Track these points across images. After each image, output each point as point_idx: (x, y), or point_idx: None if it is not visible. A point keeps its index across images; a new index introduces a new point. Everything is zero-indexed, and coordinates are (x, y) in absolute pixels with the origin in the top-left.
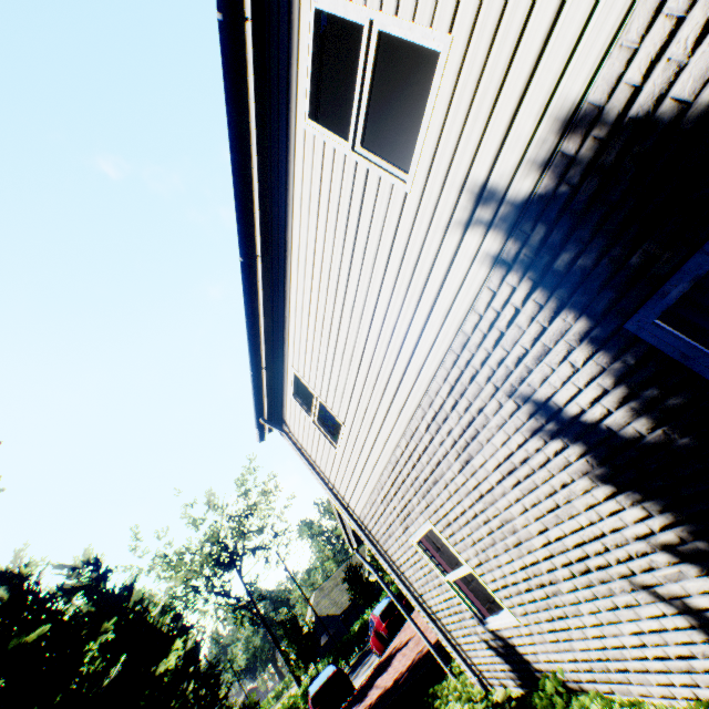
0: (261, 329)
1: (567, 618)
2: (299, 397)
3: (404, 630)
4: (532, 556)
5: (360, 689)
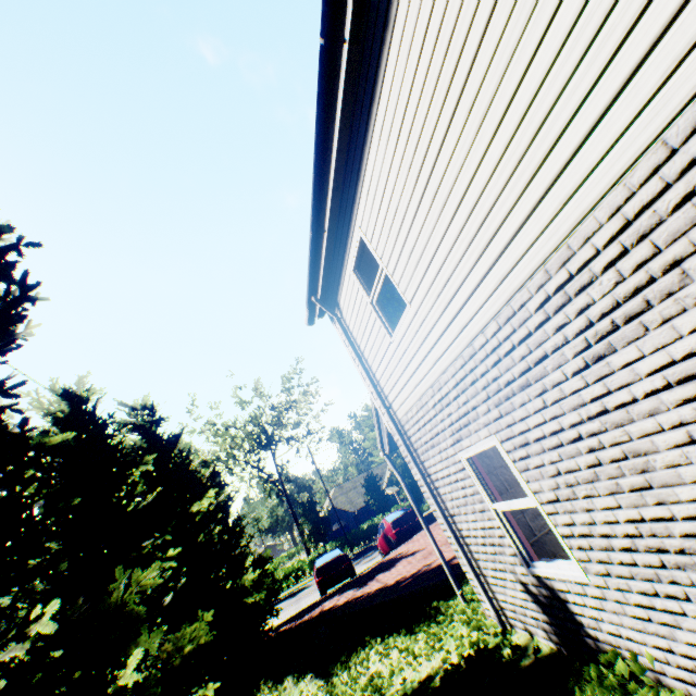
0: (331, 173)
1: (687, 602)
2: (360, 274)
3: (413, 542)
4: (662, 510)
5: (361, 577)
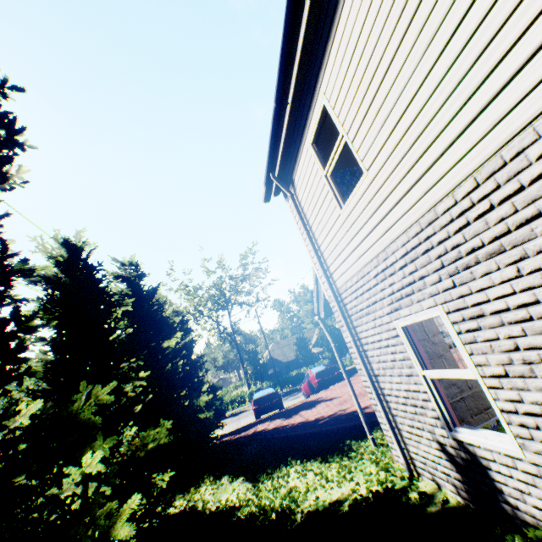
0: (301, 32)
1: None
2: (317, 148)
3: (331, 390)
4: None
5: (287, 411)
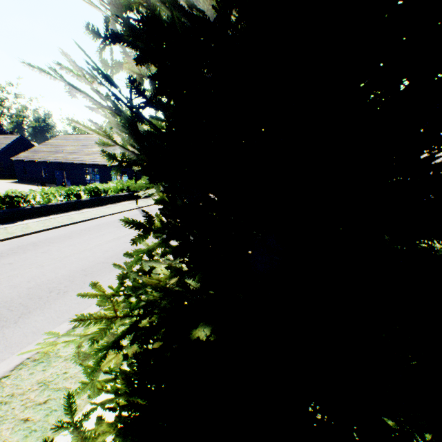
0: None
1: None
2: None
3: None
4: None
5: None
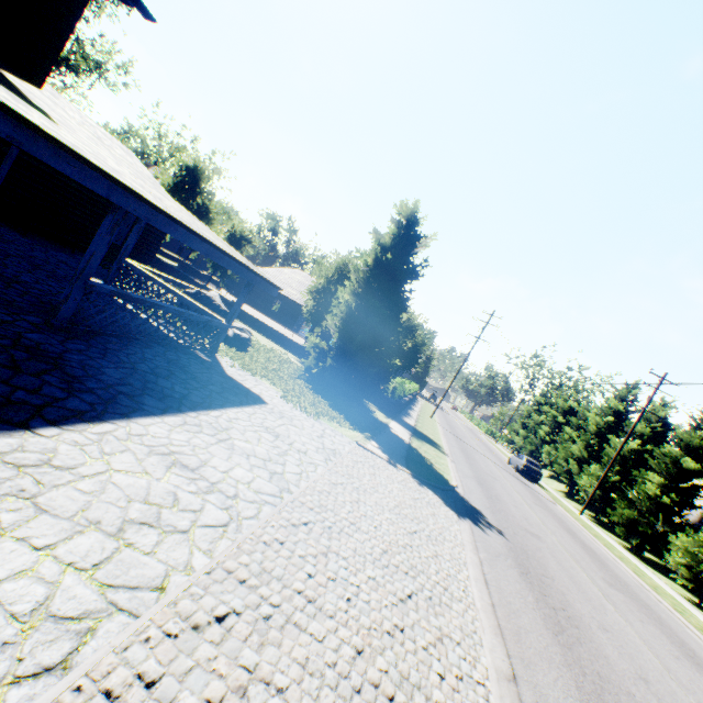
0: None
1: None
2: None
3: None
4: None
5: None
